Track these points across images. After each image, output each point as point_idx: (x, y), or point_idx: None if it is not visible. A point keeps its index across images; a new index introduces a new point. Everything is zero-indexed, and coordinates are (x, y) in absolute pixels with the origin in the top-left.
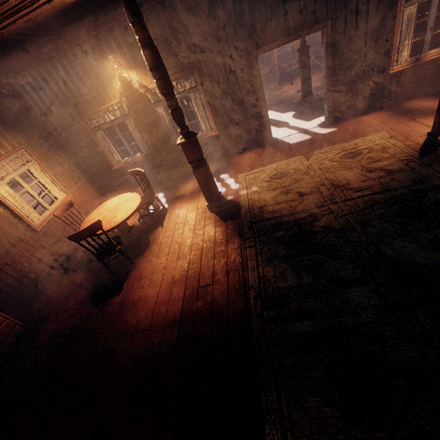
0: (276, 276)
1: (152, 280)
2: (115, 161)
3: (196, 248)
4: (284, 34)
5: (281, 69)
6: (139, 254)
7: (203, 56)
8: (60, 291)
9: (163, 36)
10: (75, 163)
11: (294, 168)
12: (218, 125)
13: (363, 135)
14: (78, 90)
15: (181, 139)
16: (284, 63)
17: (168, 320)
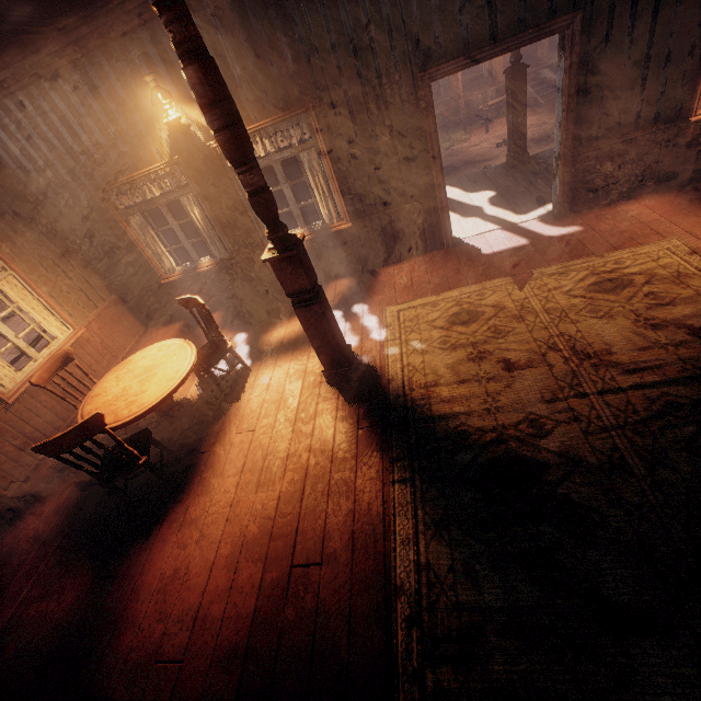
0: (456, 571)
1: (205, 533)
2: (166, 268)
3: (296, 466)
4: (487, 40)
5: (469, 105)
6: (189, 463)
7: (327, 81)
8: (38, 527)
9: (250, 39)
10: (94, 271)
11: (494, 305)
12: (352, 211)
13: (631, 242)
14: (92, 140)
15: (271, 252)
16: (475, 94)
17: (221, 644)
